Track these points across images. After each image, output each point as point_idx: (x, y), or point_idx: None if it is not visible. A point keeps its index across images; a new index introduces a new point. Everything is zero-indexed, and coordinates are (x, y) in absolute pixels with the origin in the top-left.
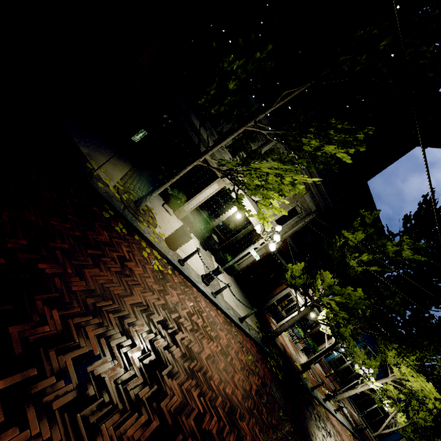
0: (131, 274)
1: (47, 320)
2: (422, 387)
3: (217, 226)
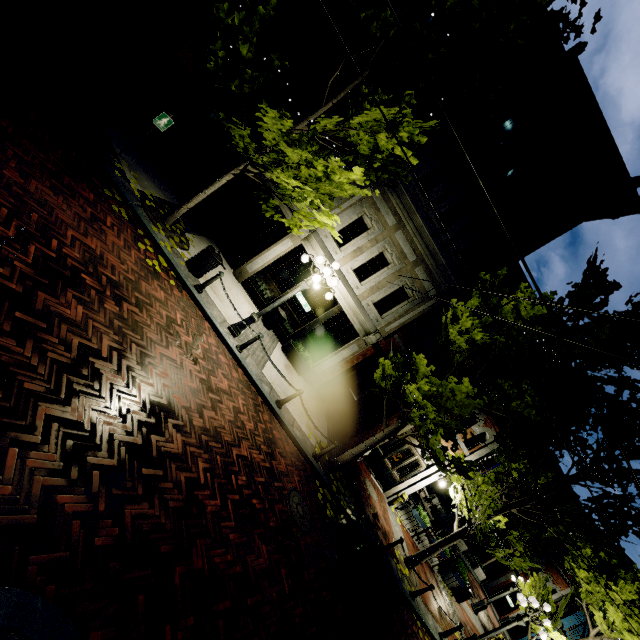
0: (100, 232)
1: None
2: None
3: (289, 300)
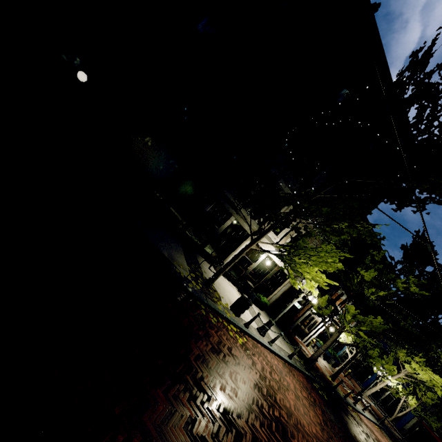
0: (238, 361)
1: (245, 430)
2: (430, 378)
3: (250, 272)
